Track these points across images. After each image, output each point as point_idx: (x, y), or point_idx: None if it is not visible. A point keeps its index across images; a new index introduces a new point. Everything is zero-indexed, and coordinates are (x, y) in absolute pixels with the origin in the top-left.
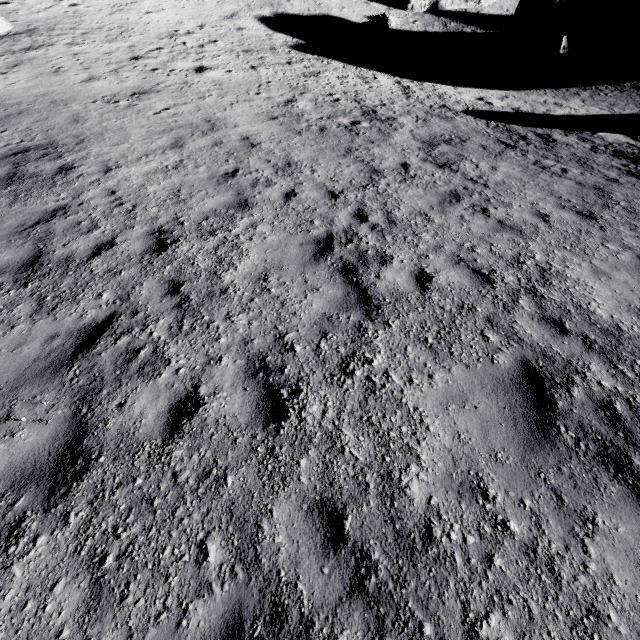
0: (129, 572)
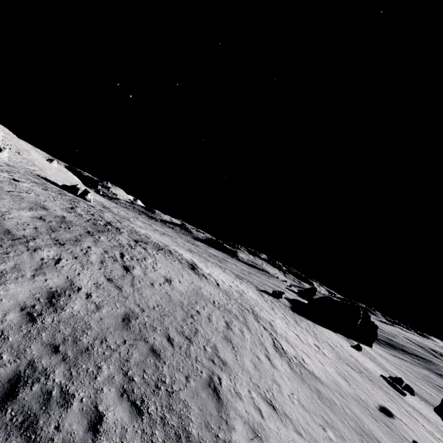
0: None
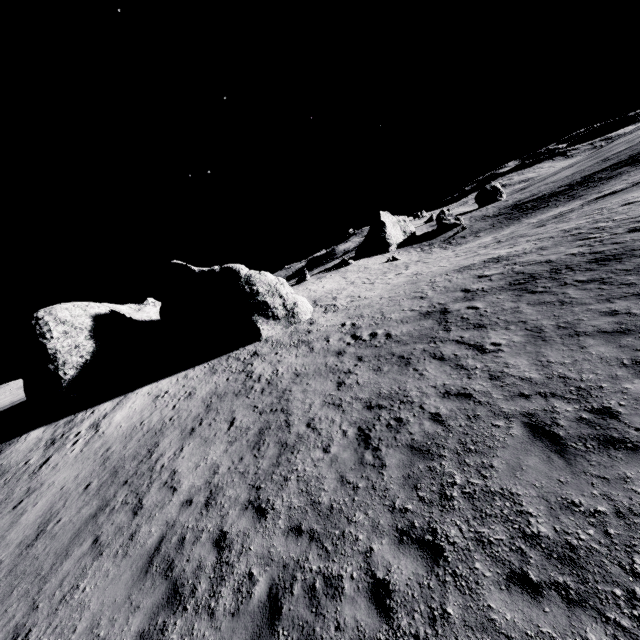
0: None
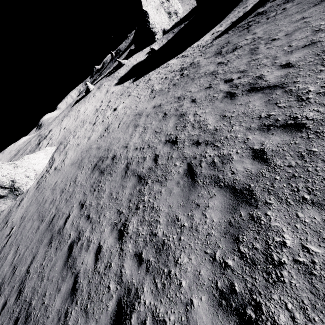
0: (321, 192)
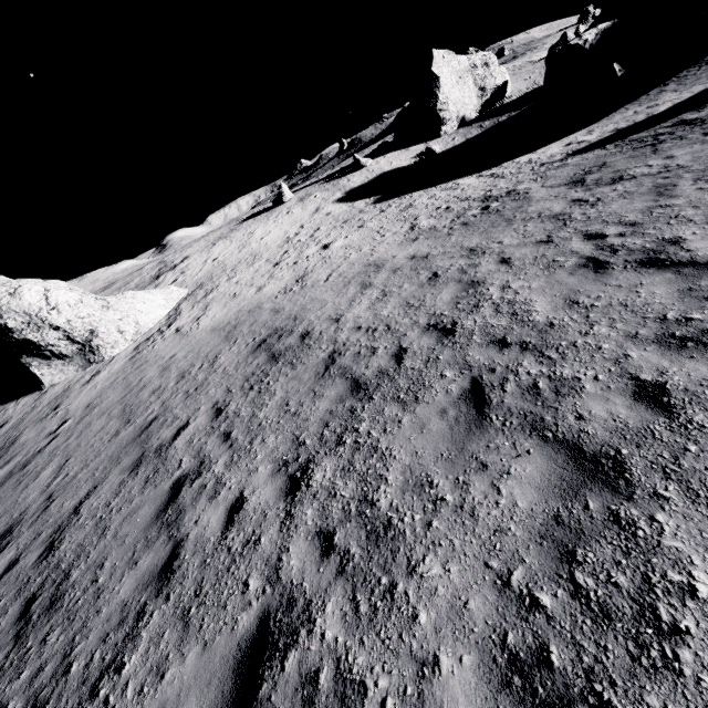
0: None
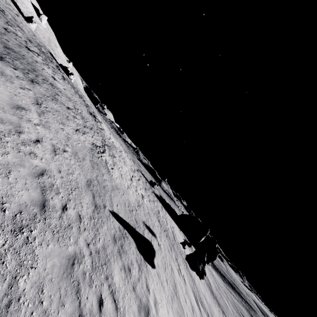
0: None
